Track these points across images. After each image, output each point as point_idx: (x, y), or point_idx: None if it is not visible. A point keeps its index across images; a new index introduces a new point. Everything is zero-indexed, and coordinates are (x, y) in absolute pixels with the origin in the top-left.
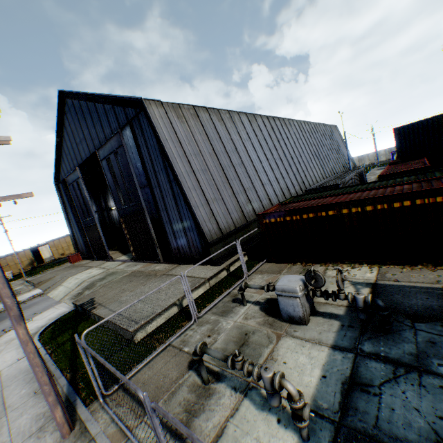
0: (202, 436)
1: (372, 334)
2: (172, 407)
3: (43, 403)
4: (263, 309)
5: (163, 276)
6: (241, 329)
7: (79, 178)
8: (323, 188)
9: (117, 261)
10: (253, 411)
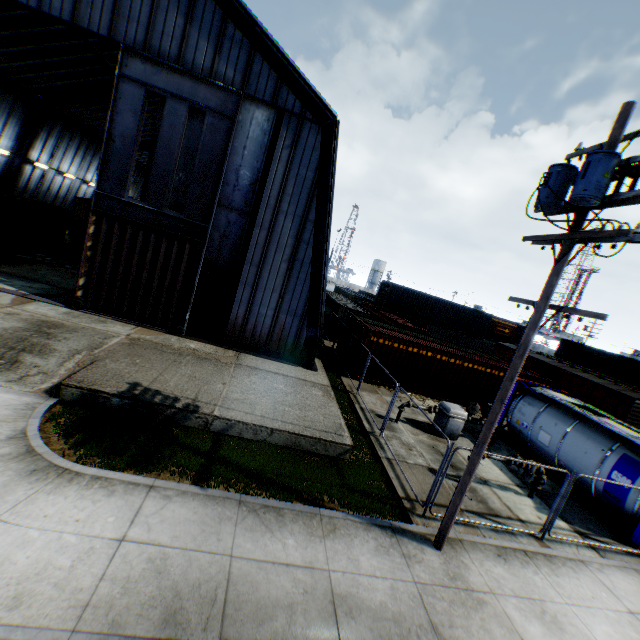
0: (504, 511)
1: (488, 446)
2: (469, 502)
3: (357, 539)
4: (415, 427)
5: (244, 367)
6: (425, 444)
7: None
8: (358, 312)
9: None
10: (503, 492)
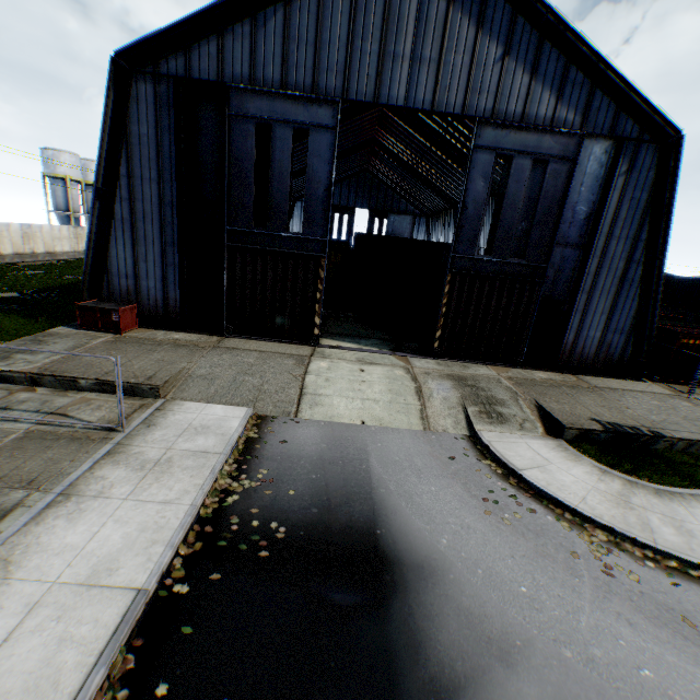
0: None
1: None
2: None
3: None
4: None
5: (604, 389)
6: None
7: (327, 129)
8: None
9: (364, 352)
10: None
